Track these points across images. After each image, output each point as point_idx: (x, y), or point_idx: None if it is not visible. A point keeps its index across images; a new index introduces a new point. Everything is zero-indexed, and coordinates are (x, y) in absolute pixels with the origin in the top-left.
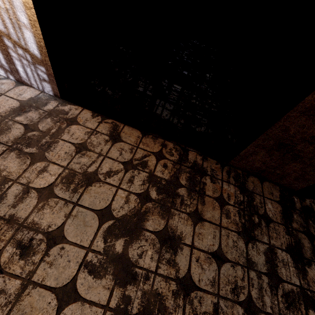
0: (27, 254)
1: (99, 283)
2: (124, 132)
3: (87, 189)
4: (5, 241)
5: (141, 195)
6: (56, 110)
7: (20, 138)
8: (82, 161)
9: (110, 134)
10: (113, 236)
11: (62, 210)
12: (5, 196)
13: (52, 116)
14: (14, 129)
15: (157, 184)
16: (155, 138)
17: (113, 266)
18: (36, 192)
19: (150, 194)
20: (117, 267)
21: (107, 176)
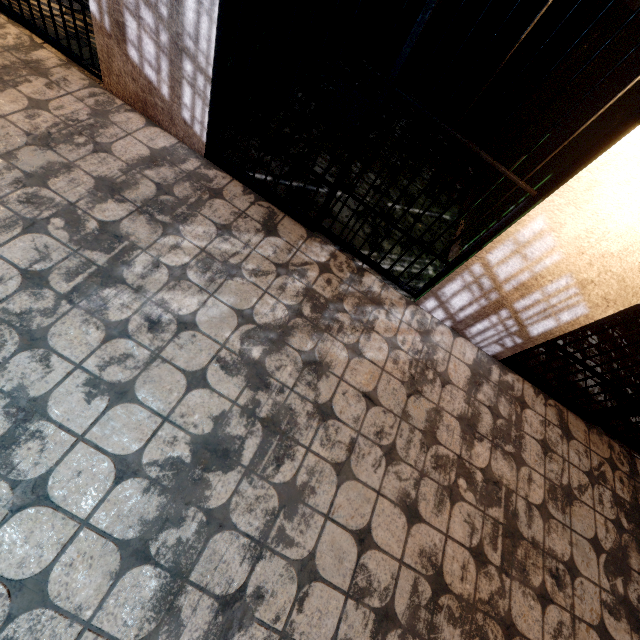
0: (561, 585)
1: (620, 625)
2: (570, 423)
3: (571, 509)
4: (541, 569)
5: (614, 522)
6: (502, 382)
7: (494, 429)
8: (554, 468)
9: (560, 425)
10: (612, 574)
11: (564, 536)
12: (518, 512)
13: (503, 393)
14: (484, 414)
15: (623, 509)
16: (600, 434)
17: (623, 609)
18: (537, 509)
19: (622, 522)
20: (626, 611)
21: (580, 492)
